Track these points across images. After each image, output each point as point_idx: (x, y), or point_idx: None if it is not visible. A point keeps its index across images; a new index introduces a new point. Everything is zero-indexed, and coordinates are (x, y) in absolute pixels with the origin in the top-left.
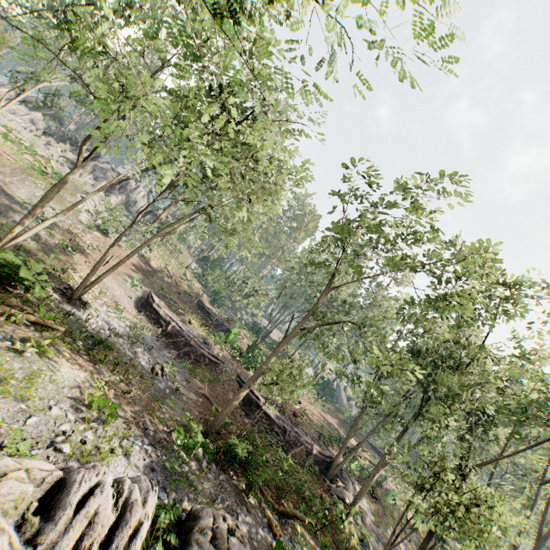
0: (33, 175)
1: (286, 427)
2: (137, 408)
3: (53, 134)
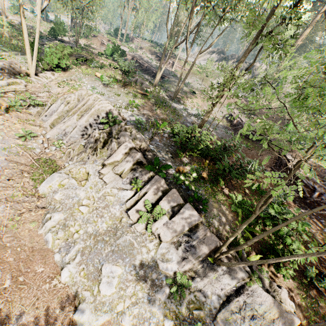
0: (195, 74)
1: (316, 188)
2: (155, 116)
3: (218, 60)
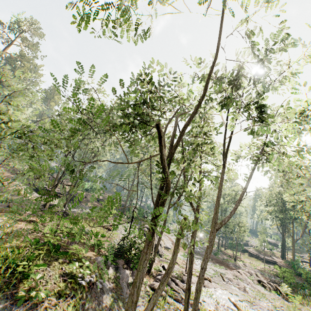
0: None
1: None
2: None
3: None
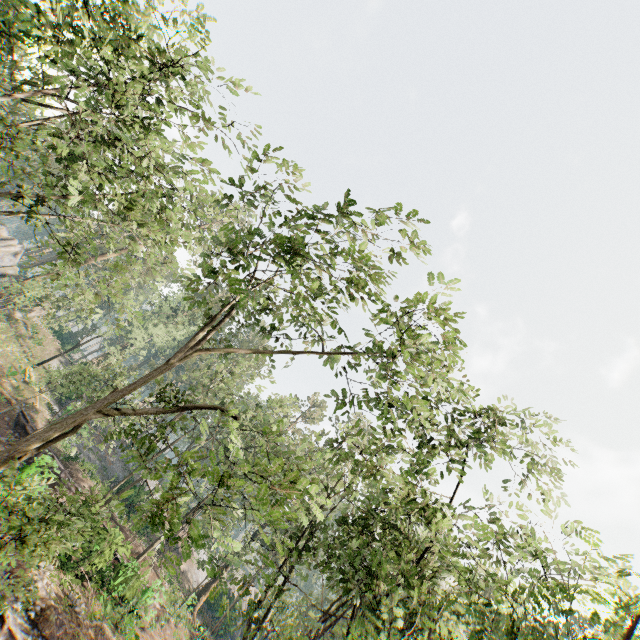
0: None
1: None
2: None
3: None
